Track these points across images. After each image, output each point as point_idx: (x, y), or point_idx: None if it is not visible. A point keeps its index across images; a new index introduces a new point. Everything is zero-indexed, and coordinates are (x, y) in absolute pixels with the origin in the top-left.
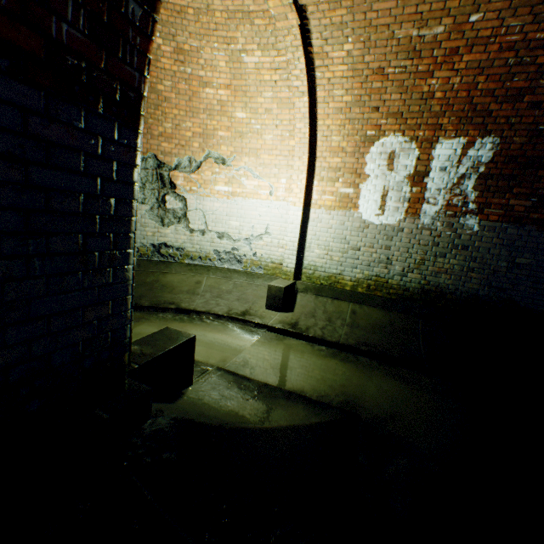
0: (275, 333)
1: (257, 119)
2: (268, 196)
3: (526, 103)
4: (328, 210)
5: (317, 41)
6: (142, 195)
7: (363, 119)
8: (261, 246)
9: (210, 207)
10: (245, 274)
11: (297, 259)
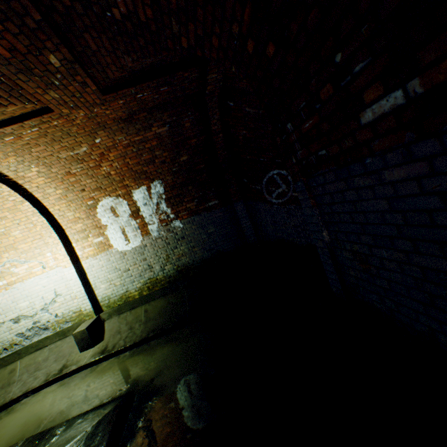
0: (91, 367)
1: None
2: (43, 270)
3: (159, 162)
4: (94, 257)
5: (9, 173)
6: None
7: (80, 197)
8: (58, 306)
9: None
10: (56, 335)
11: (92, 299)
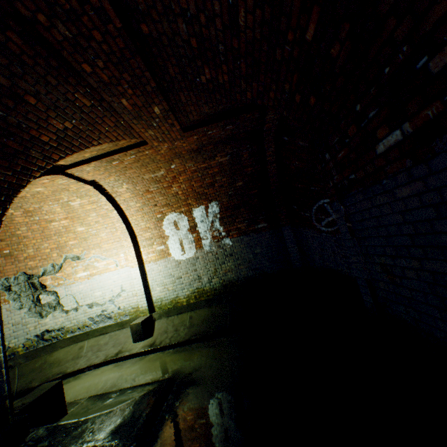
0: (140, 356)
1: (93, 227)
2: (116, 267)
3: (217, 186)
4: (155, 262)
5: (108, 188)
6: (19, 302)
7: (152, 211)
8: (122, 300)
9: (77, 290)
10: (116, 325)
11: (148, 299)
